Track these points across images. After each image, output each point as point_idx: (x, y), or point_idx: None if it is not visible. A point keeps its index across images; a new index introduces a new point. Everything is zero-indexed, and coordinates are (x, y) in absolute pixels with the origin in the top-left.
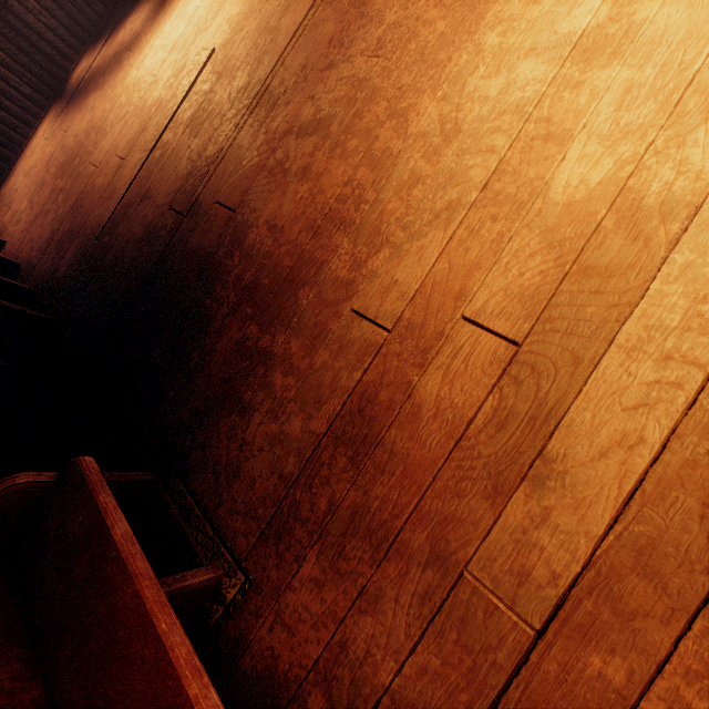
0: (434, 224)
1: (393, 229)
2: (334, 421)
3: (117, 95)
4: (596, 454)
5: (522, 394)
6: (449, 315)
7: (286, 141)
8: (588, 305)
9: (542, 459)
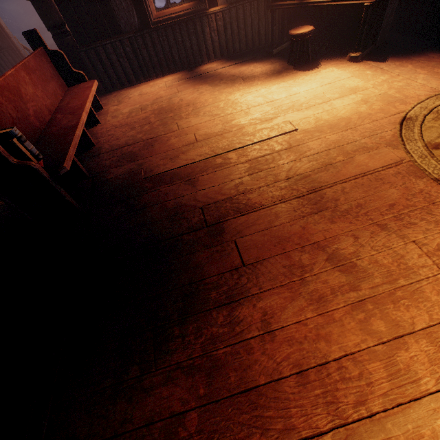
0: None
1: None
2: None
3: (220, 99)
4: None
5: None
6: None
7: (317, 253)
8: None
9: None
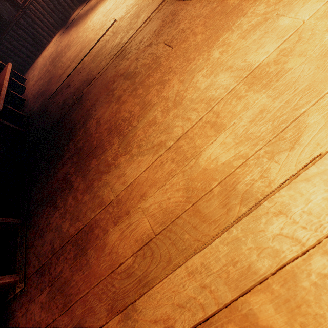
0: (149, 151)
1: (134, 146)
2: (77, 232)
3: (80, 32)
4: (151, 320)
5: (141, 265)
6: (134, 204)
7: (119, 79)
8: (187, 233)
9: (131, 306)
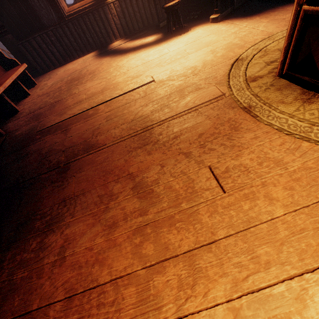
0: None
1: None
2: None
3: (112, 66)
4: None
5: None
6: None
7: (126, 182)
8: None
9: None
